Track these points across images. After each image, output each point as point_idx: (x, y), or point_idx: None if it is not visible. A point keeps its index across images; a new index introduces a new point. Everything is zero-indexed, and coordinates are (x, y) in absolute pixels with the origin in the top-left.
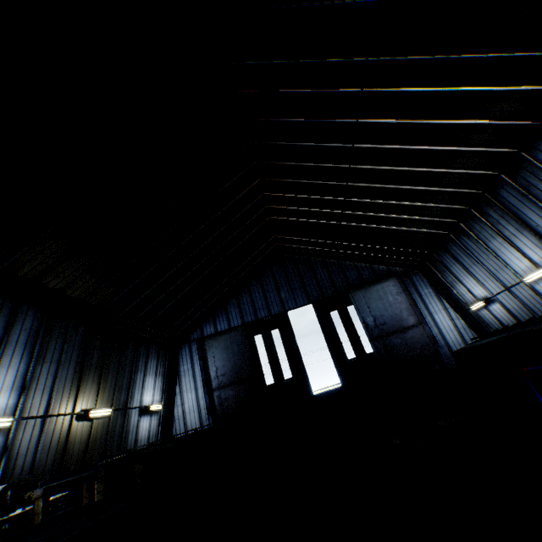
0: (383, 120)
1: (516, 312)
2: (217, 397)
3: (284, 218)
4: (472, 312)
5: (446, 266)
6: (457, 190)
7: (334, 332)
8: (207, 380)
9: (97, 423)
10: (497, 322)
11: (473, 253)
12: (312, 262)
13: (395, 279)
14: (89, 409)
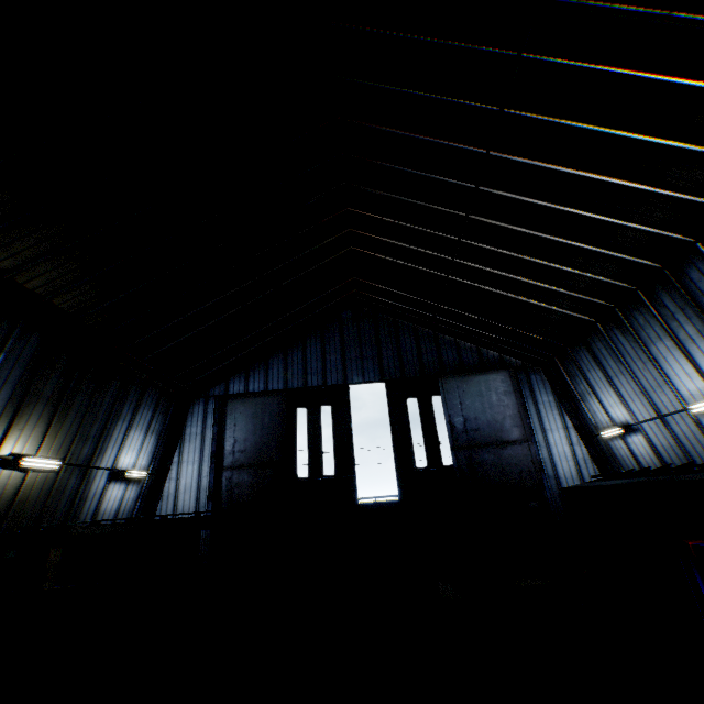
0: (541, 117)
1: (665, 452)
2: (226, 479)
3: (370, 253)
4: (601, 440)
5: (582, 369)
6: (626, 258)
7: (405, 426)
8: (219, 454)
9: (36, 478)
10: (634, 461)
11: (625, 357)
12: (398, 326)
13: (507, 374)
14: (25, 455)
